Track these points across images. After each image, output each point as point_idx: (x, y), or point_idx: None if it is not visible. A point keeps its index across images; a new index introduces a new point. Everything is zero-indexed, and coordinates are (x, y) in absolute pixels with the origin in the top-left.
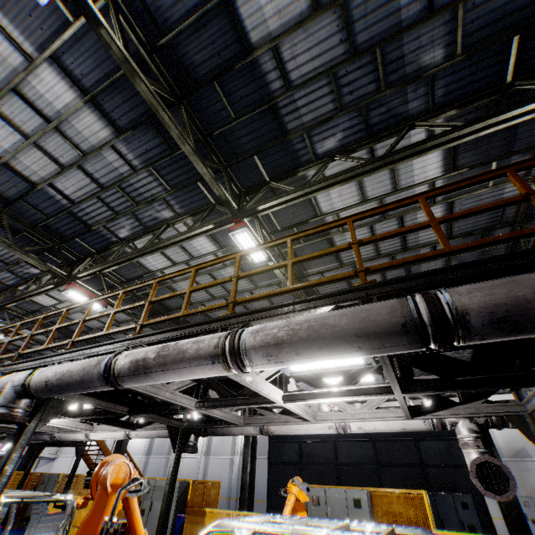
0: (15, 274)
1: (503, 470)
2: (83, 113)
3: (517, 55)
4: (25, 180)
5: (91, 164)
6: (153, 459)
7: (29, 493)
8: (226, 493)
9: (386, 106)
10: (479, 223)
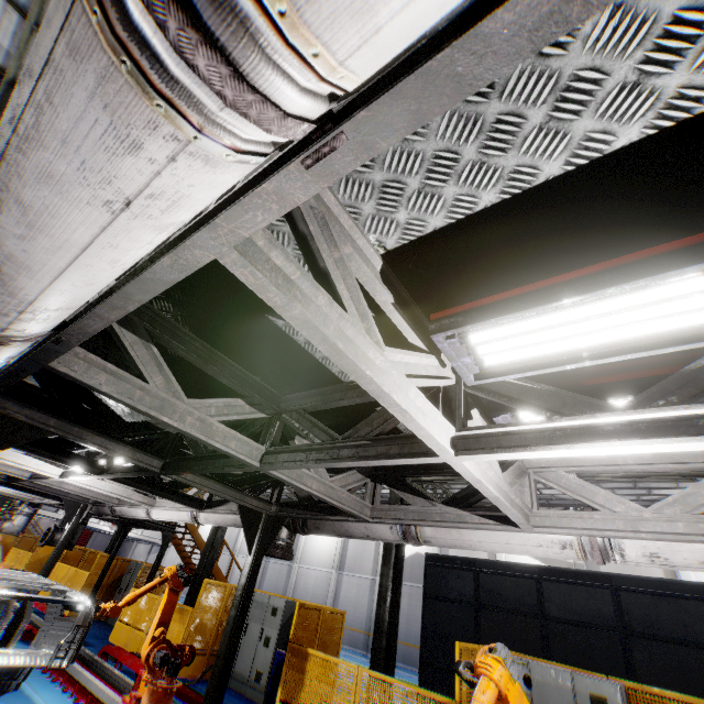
0: None
1: None
2: None
3: None
4: None
5: None
6: (273, 564)
7: (39, 582)
8: (364, 625)
9: None
10: None
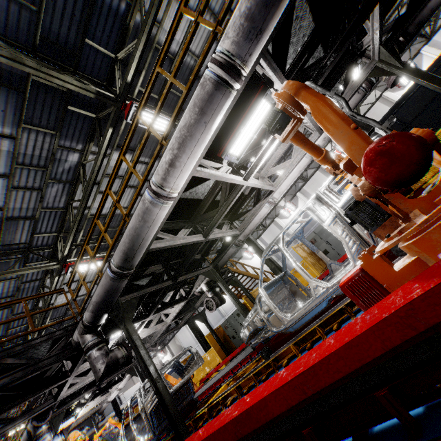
0: (59, 181)
1: None
2: None
3: None
4: None
5: None
6: None
7: None
8: None
9: None
10: None
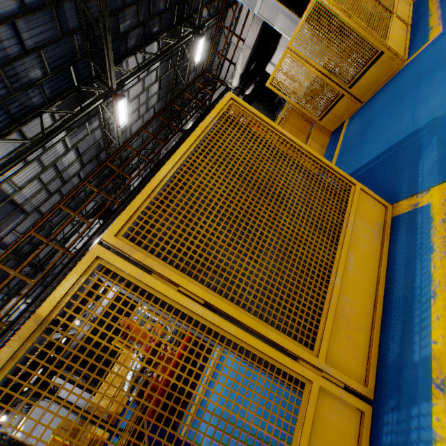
0: None
1: None
2: None
3: (74, 73)
4: None
5: None
6: None
7: None
8: None
9: (19, 102)
10: (93, 153)
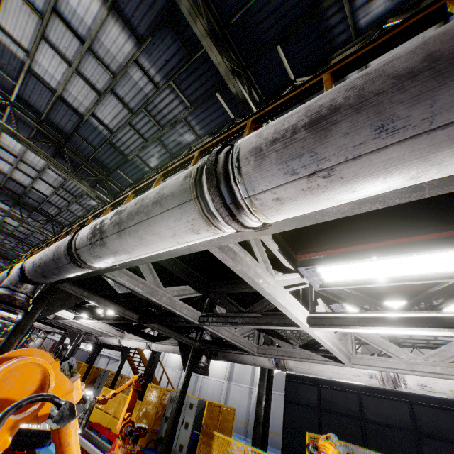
0: (81, 206)
1: None
2: (108, 26)
3: None
4: (75, 112)
5: (121, 87)
6: None
7: None
8: (244, 418)
9: None
10: None
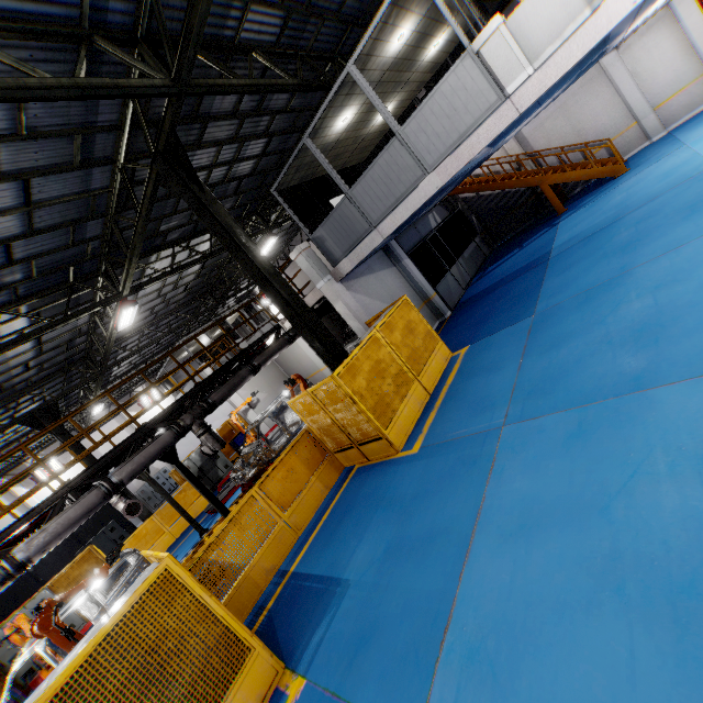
0: None
1: (137, 502)
2: None
3: (74, 271)
4: None
5: None
6: None
7: None
8: None
9: None
10: (64, 339)
